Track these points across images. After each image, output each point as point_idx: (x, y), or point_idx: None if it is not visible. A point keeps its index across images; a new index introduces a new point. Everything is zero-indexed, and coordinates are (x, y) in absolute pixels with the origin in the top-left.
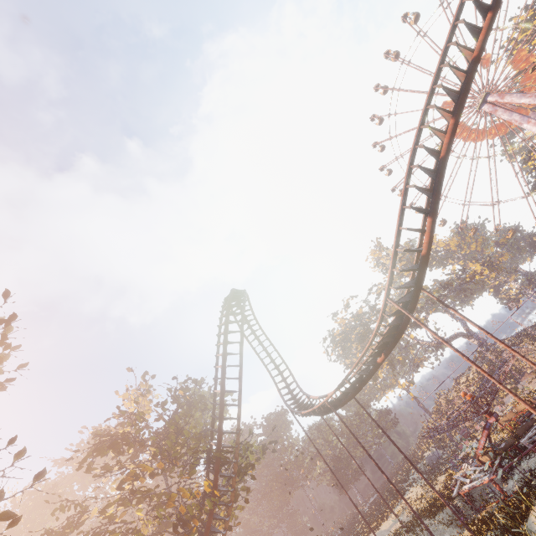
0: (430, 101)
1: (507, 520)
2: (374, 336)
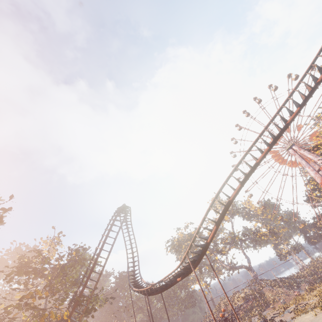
0: (233, 173)
1: None
2: (178, 267)
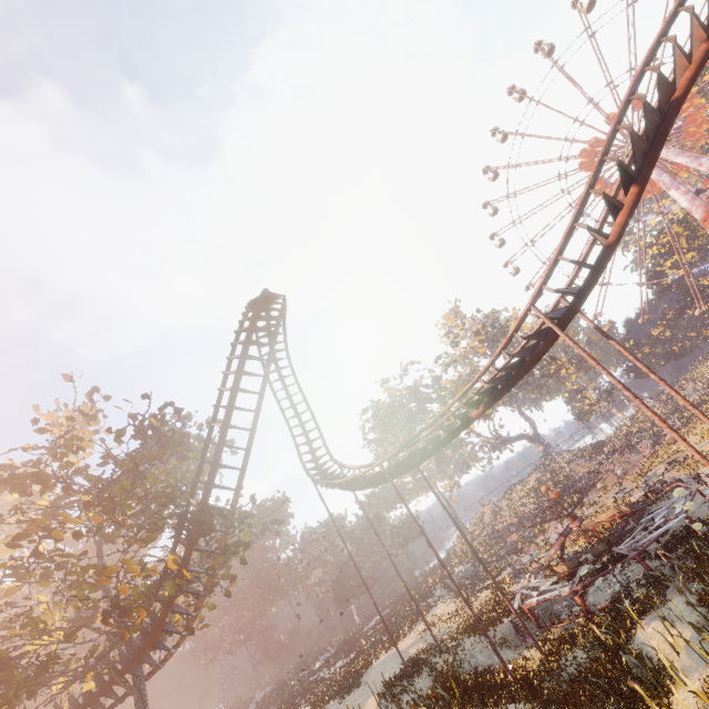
0: (683, 3)
1: (608, 637)
2: (485, 371)
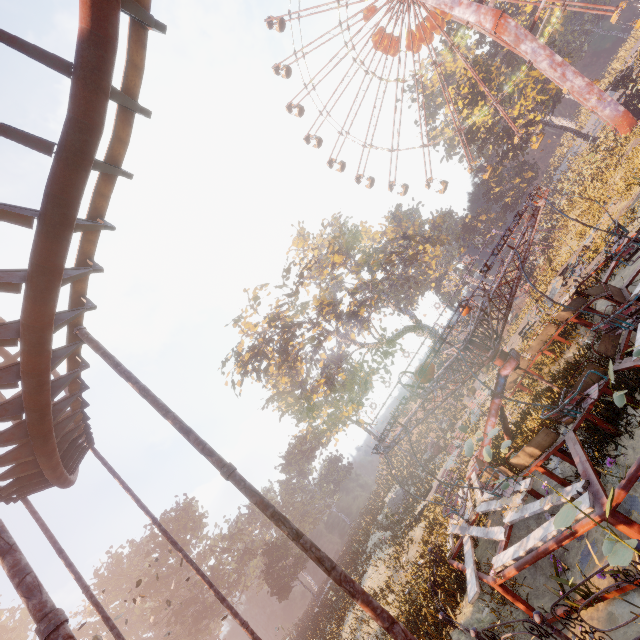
0: None
1: None
2: None
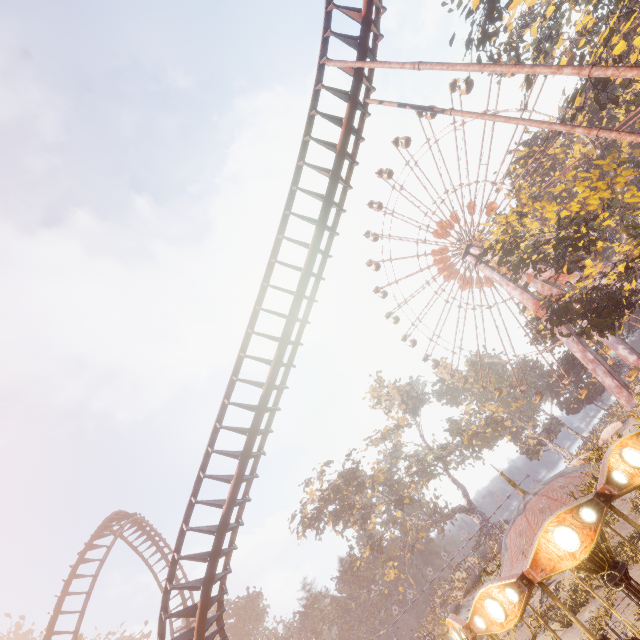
0: (214, 439)
1: None
2: None
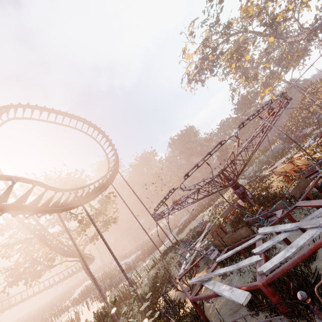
0: None
1: None
2: None
